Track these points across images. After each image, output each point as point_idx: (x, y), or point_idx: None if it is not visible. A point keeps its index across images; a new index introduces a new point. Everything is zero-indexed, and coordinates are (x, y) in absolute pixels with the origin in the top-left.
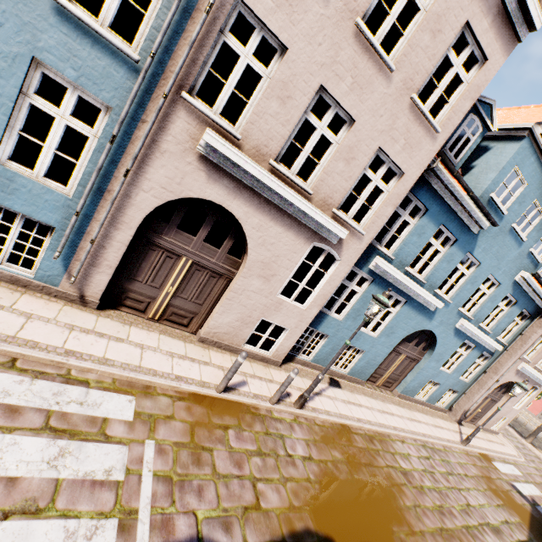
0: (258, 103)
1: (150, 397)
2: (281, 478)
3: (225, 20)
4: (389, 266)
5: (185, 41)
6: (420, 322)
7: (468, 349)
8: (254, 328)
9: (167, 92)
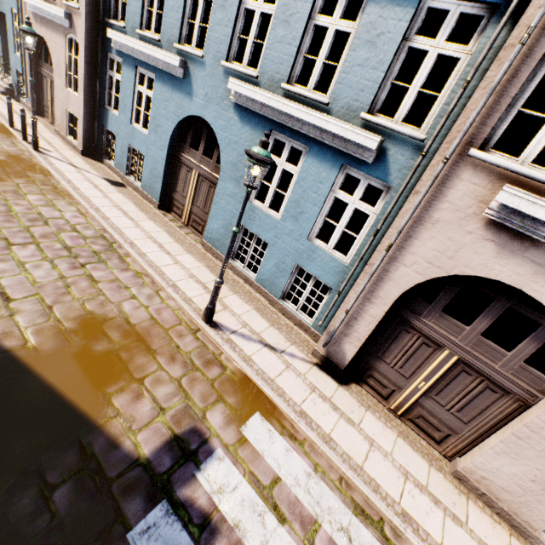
0: None
1: None
2: None
3: None
4: (114, 33)
5: None
6: (180, 103)
7: (300, 160)
8: (69, 121)
9: None
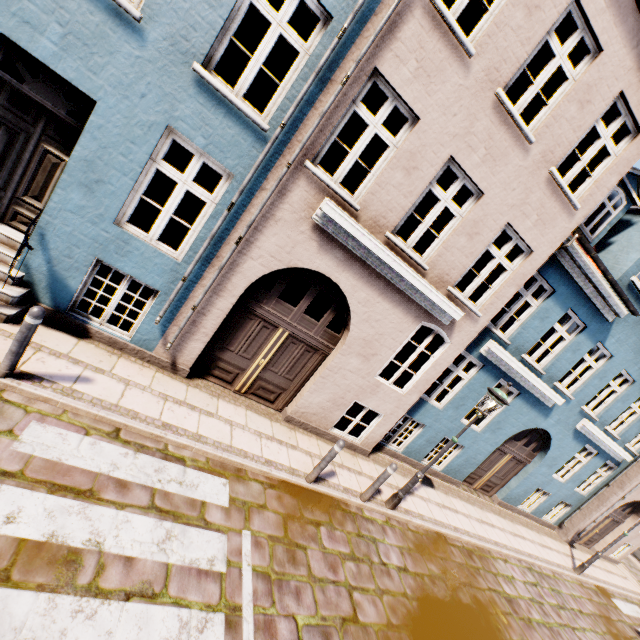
0: (382, 173)
1: (242, 482)
2: (377, 590)
3: (358, 90)
4: (503, 352)
5: (315, 111)
6: (533, 418)
7: (589, 455)
8: (345, 410)
9: (291, 162)
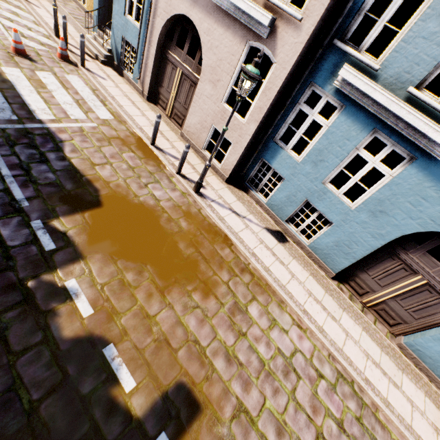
0: None
1: (119, 123)
2: (123, 178)
3: None
4: (358, 77)
5: None
6: None
7: None
8: (210, 135)
9: None
